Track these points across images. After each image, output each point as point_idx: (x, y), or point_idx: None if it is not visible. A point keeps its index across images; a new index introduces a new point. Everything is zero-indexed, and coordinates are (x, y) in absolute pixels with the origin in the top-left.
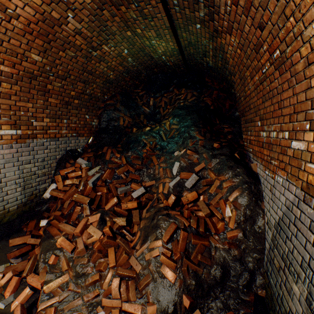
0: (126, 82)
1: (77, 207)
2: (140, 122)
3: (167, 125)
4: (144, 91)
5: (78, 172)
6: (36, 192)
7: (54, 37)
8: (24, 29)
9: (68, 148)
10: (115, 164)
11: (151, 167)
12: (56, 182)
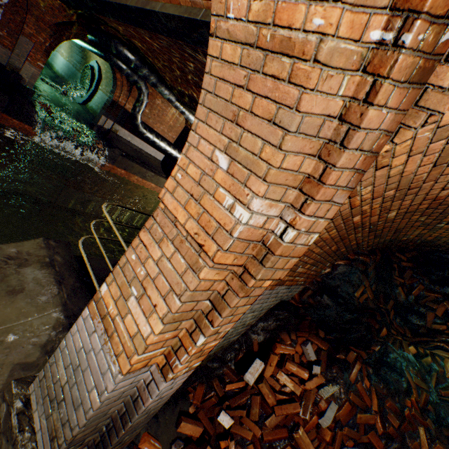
0: (403, 243)
1: (289, 448)
2: (385, 311)
3: (446, 365)
4: (410, 264)
5: (302, 372)
6: (225, 343)
7: (445, 207)
8: (437, 196)
9: (284, 296)
10: (359, 397)
11: (411, 448)
12: (267, 363)
